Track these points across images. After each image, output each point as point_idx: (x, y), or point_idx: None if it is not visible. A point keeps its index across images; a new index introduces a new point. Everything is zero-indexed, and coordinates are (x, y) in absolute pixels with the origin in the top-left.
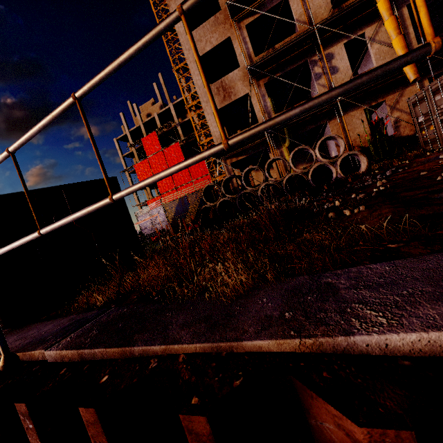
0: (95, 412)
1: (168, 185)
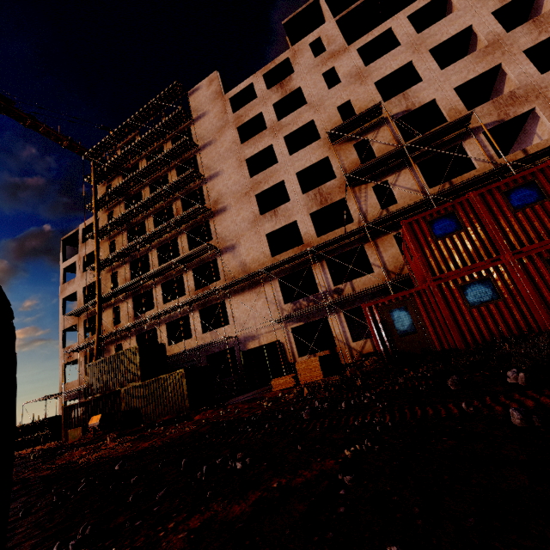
0: None
1: None
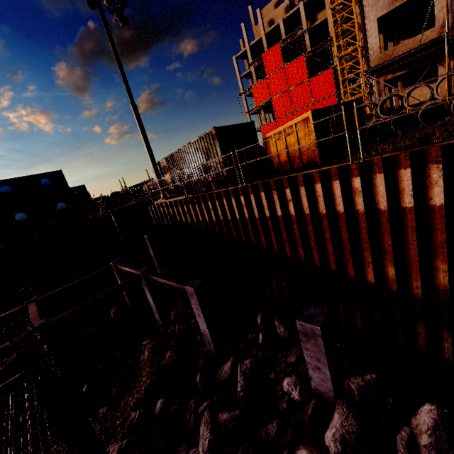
0: (440, 147)
1: (285, 108)
